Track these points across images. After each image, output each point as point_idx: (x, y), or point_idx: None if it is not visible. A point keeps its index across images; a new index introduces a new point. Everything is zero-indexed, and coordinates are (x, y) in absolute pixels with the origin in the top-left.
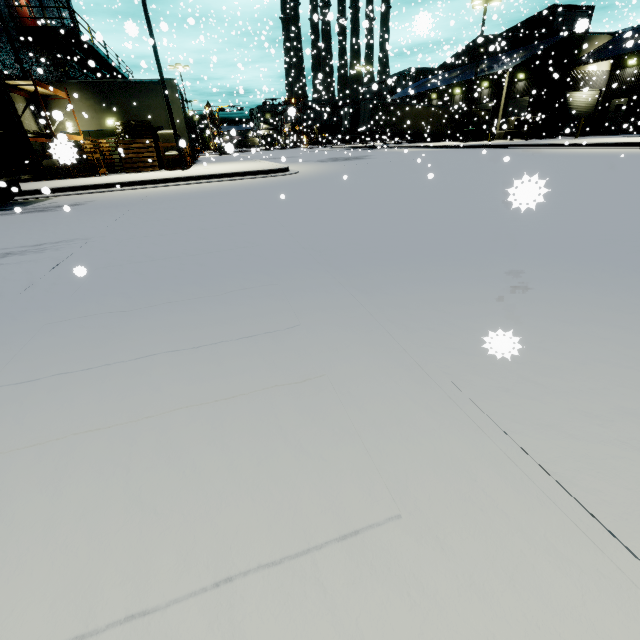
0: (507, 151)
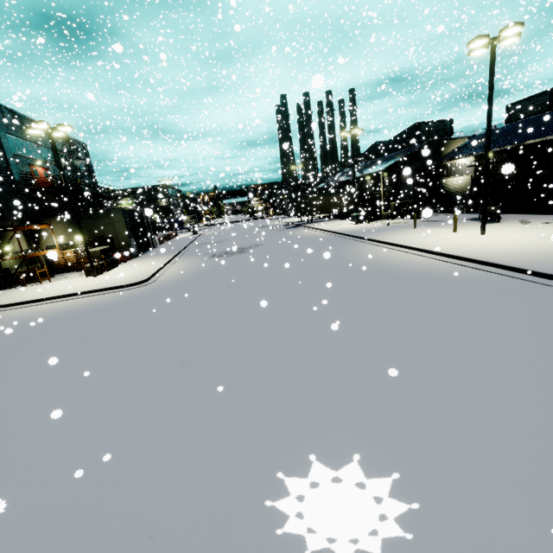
0: (342, 246)
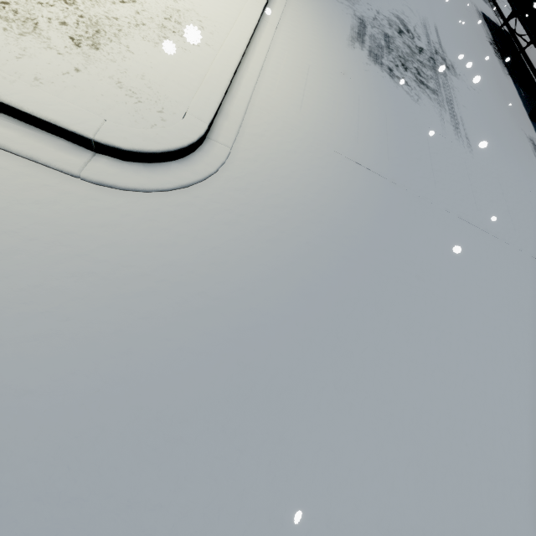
0: None
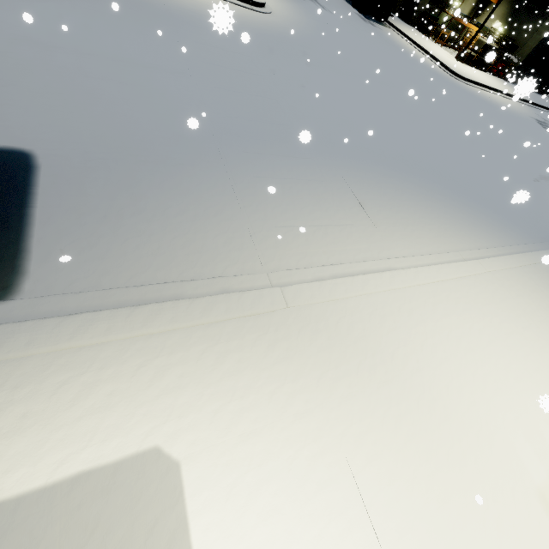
0: None
